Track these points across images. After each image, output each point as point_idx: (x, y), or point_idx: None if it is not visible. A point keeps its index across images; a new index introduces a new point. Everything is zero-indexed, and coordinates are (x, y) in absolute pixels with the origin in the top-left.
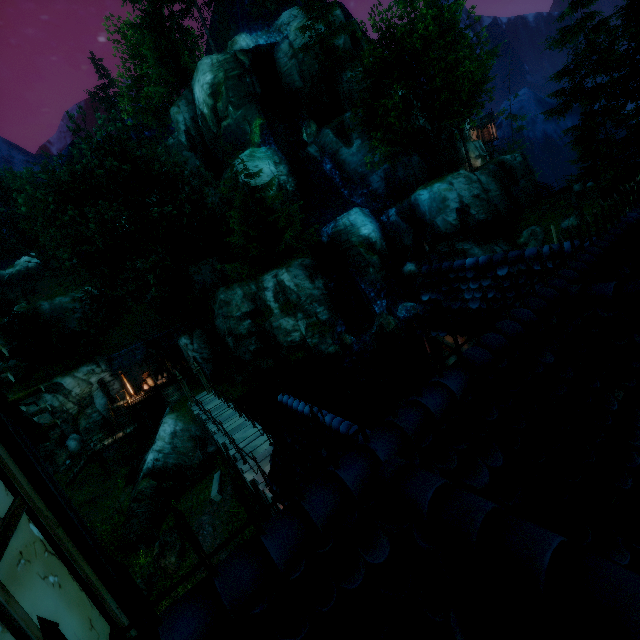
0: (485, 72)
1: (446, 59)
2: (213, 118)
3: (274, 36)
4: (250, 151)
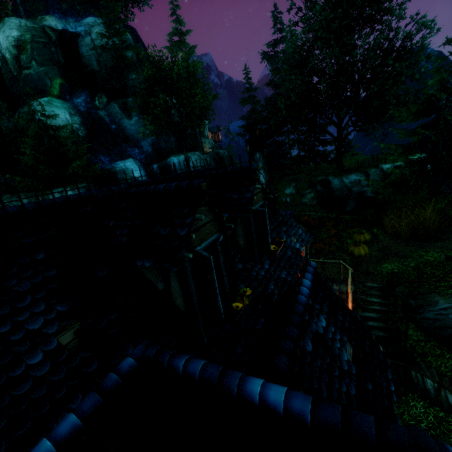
0: (209, 104)
1: (190, 90)
2: (15, 64)
3: (80, 28)
4: (49, 99)
